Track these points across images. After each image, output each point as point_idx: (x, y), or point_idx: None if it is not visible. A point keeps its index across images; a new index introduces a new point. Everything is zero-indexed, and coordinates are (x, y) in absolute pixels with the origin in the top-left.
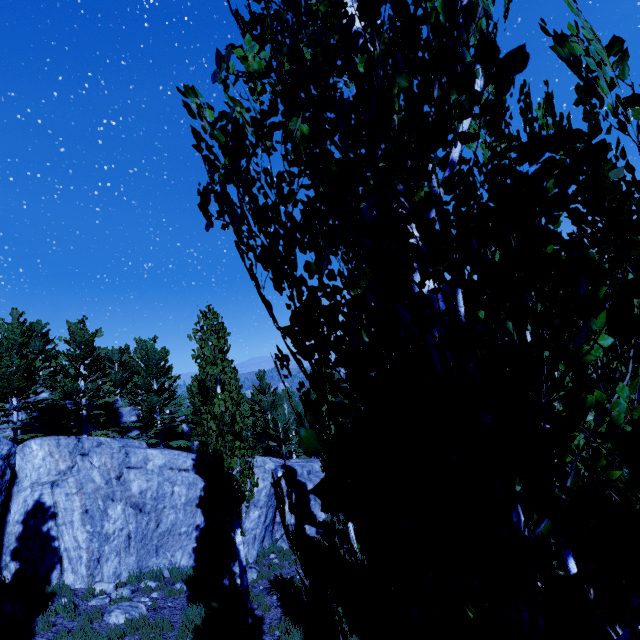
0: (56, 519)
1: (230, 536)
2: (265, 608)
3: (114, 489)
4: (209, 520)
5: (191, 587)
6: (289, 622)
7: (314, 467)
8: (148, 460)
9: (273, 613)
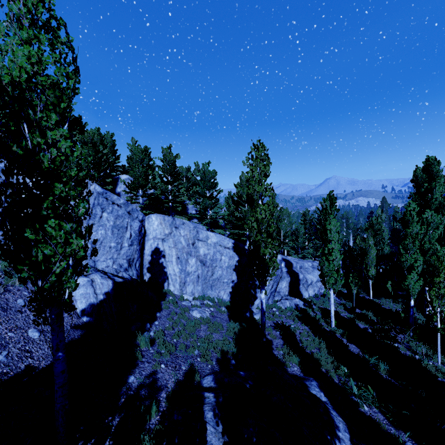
0: (165, 258)
1: (250, 291)
2: (273, 336)
3: (191, 250)
4: (239, 279)
5: (229, 311)
6: (288, 349)
7: (304, 265)
8: (208, 238)
9: (277, 341)
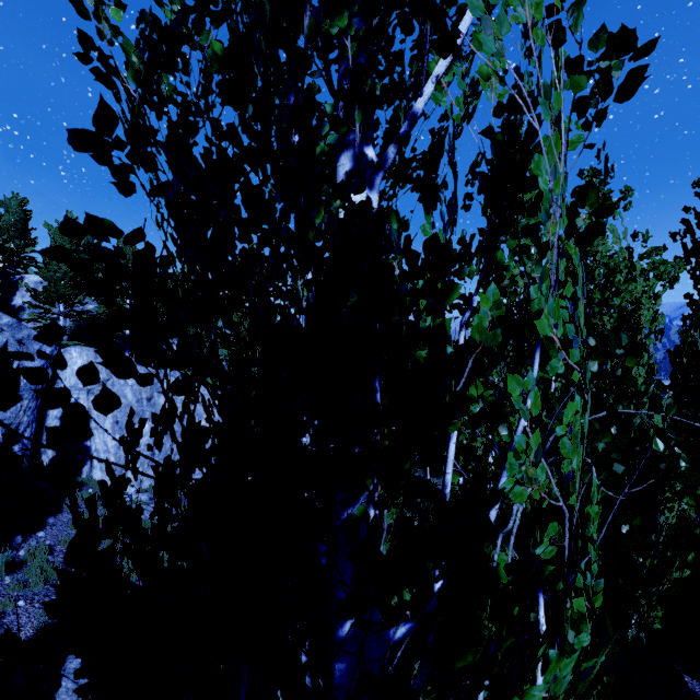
0: (90, 423)
1: None
2: None
3: (144, 409)
4: None
5: None
6: None
7: None
8: None
9: None
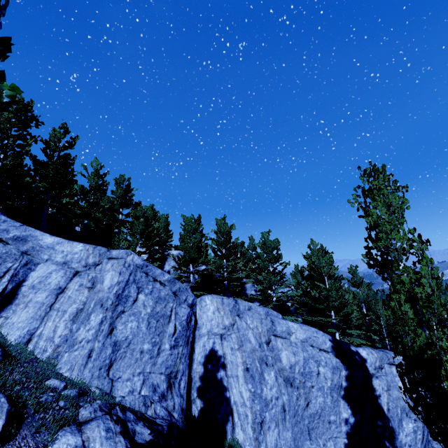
0: (225, 369)
1: (384, 445)
2: None
3: (265, 353)
4: (358, 416)
5: None
6: None
7: None
8: (290, 332)
9: None
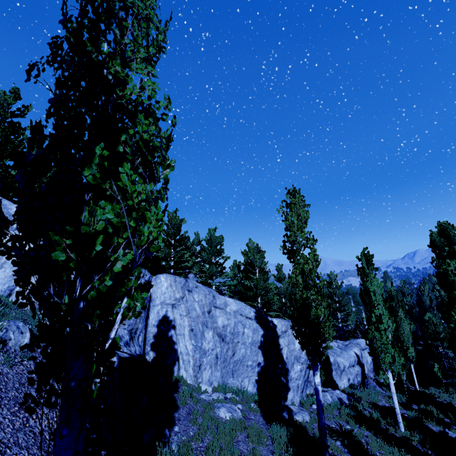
0: (175, 330)
1: (280, 379)
2: (337, 449)
3: (207, 319)
4: (266, 361)
5: (262, 409)
6: None
7: (330, 344)
8: (227, 304)
9: None
